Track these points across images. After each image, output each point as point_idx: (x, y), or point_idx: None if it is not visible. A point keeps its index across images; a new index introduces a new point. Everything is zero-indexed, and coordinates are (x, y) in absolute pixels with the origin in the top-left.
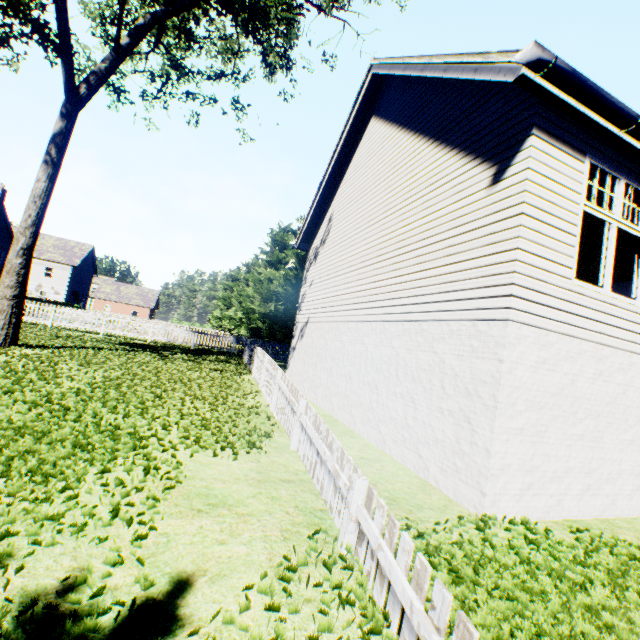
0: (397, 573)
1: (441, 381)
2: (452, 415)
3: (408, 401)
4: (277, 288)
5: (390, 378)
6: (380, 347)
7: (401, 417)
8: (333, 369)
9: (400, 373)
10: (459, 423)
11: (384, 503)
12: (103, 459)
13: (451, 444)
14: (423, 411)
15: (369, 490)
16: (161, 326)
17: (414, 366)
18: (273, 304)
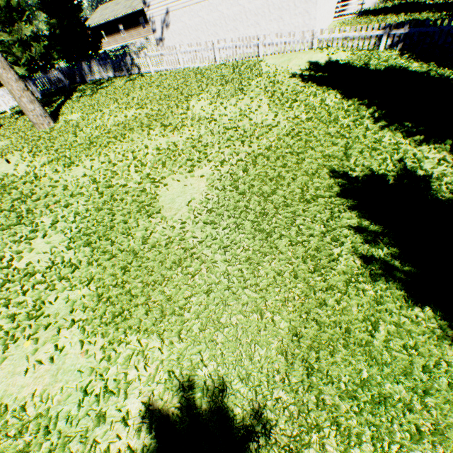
0: (337, 34)
1: (294, 3)
2: (301, 14)
3: (279, 20)
4: (6, 2)
5: (266, 15)
6: (254, 2)
7: (277, 29)
8: (219, 32)
9: (271, 10)
10: (304, 16)
11: (327, 29)
12: (256, 72)
13: (302, 25)
14: (287, 20)
15: (321, 30)
16: (2, 93)
17: (279, 3)
18: (22, 25)
